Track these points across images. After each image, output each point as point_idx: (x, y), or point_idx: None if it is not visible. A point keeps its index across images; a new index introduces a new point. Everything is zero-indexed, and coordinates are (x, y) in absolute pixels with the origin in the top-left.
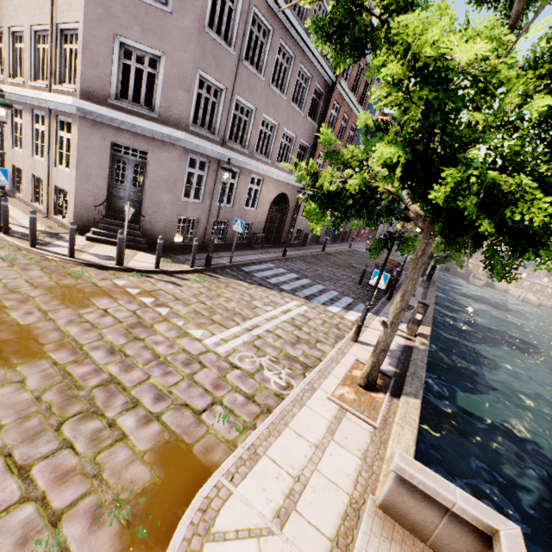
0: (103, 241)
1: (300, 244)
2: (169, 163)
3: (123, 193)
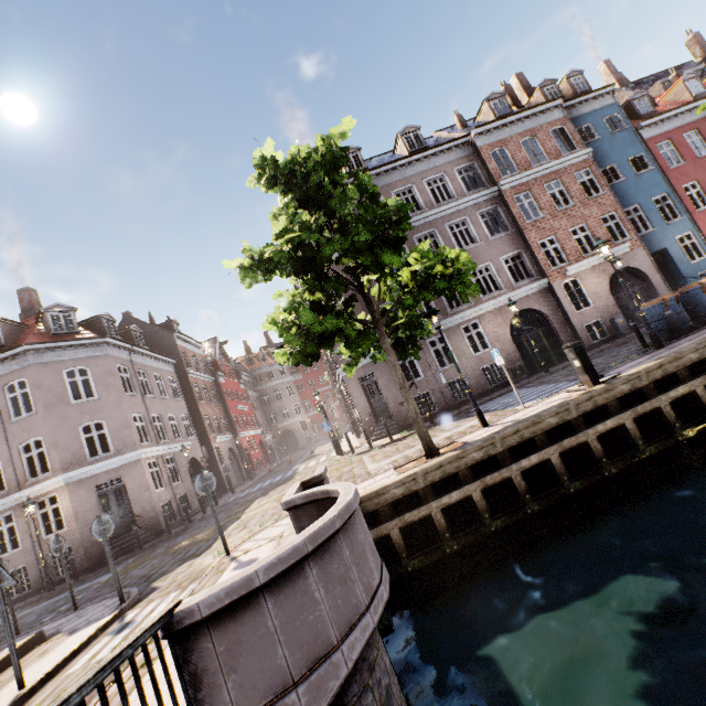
0: (378, 438)
1: (614, 337)
2: (384, 369)
3: (378, 402)
